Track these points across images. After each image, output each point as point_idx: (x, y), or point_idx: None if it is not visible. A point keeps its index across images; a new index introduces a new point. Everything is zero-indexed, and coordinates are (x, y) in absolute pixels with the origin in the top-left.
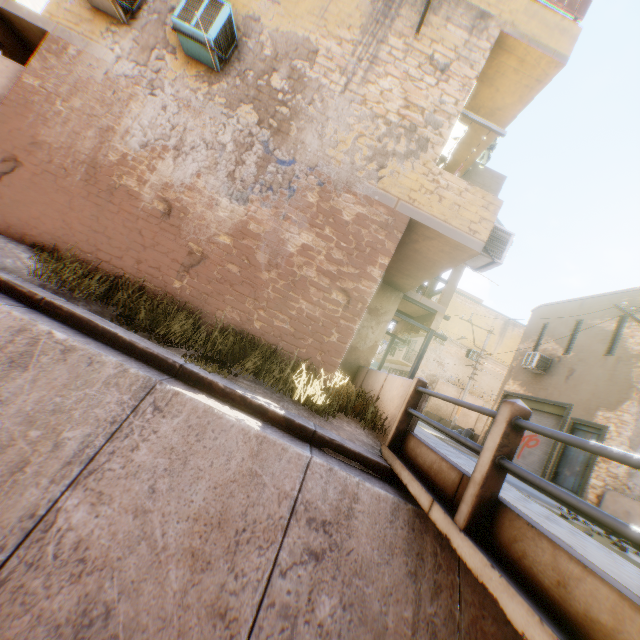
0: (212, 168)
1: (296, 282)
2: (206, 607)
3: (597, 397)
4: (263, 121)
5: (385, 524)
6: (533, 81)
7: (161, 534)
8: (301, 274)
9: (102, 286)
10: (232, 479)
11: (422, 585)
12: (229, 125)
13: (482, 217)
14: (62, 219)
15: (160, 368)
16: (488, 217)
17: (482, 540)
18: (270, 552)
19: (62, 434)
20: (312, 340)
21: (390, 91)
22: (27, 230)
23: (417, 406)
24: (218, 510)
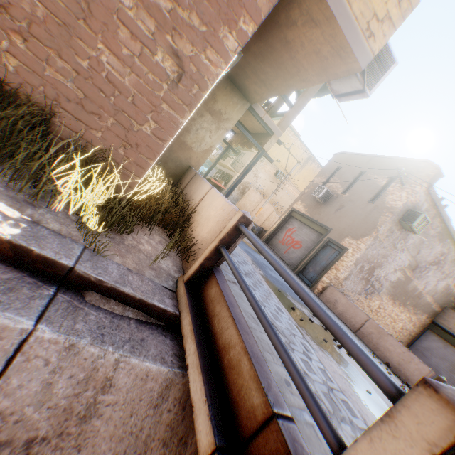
0: None
1: (93, 4)
2: None
3: (351, 229)
4: None
5: (146, 412)
6: None
7: None
8: None
9: None
10: None
11: None
12: None
13: (388, 15)
14: None
15: None
16: (394, 19)
17: None
18: None
19: None
20: (113, 121)
21: None
22: None
23: (232, 245)
24: None
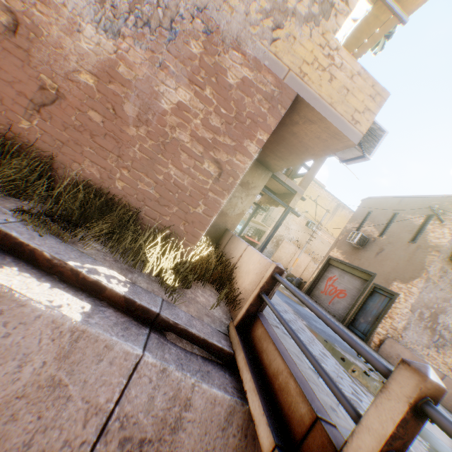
0: None
1: (167, 144)
2: None
3: (396, 272)
4: None
5: (216, 433)
6: None
7: None
8: (173, 136)
9: None
10: (20, 394)
11: None
12: None
13: (367, 107)
14: None
15: None
16: (372, 108)
17: None
18: None
19: None
20: (177, 209)
21: None
22: None
23: (270, 291)
24: None
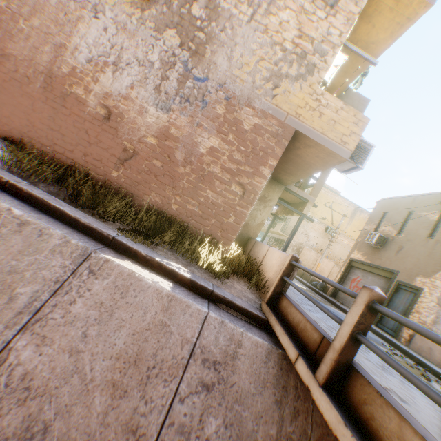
0: (143, 82)
1: (205, 176)
2: (122, 425)
3: (418, 267)
4: (184, 44)
5: (260, 364)
6: (404, 19)
7: (90, 369)
8: (209, 170)
9: (55, 173)
10: (147, 328)
11: (285, 410)
12: (157, 46)
13: (352, 131)
14: (27, 118)
15: (97, 239)
16: (356, 131)
17: (336, 394)
18: (173, 384)
19: (16, 290)
20: (215, 220)
21: (287, 22)
22: (0, 126)
23: (290, 275)
24: (135, 351)
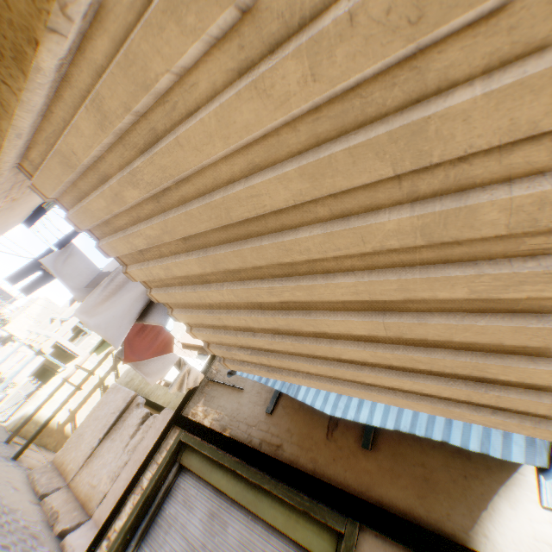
0: None
1: None
2: None
3: None
4: None
5: None
6: None
7: None
8: None
9: None
10: None
11: None
12: None
13: None
14: None
15: None
16: None
17: None
18: None
19: None
20: None
21: None
22: None
23: None
24: None
